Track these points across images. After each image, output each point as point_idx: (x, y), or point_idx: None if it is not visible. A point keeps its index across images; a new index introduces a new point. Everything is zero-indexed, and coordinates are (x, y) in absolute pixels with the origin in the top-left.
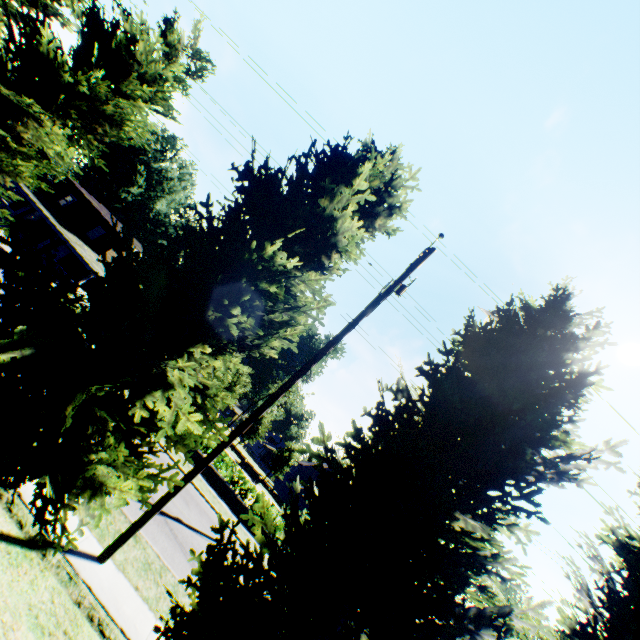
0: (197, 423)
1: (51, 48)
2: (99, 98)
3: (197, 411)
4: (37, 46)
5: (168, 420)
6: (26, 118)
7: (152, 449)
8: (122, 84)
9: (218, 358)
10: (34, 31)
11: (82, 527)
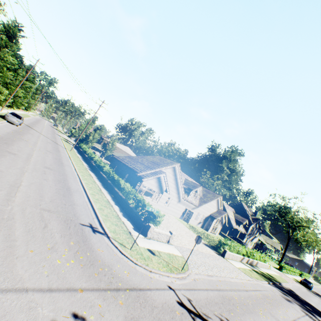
0: None
1: None
2: None
3: None
4: None
5: None
6: None
7: None
8: None
9: None
10: None
11: (3, 112)
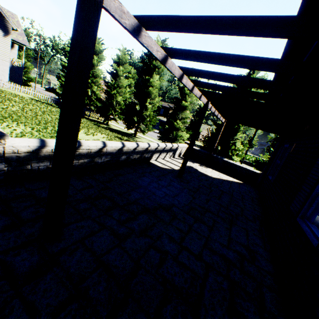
0: (242, 146)
1: (184, 103)
2: (190, 103)
3: (241, 144)
4: (182, 104)
5: (239, 147)
6: (182, 114)
7: (237, 153)
8: (190, 96)
9: (239, 135)
10: (178, 101)
11: None
